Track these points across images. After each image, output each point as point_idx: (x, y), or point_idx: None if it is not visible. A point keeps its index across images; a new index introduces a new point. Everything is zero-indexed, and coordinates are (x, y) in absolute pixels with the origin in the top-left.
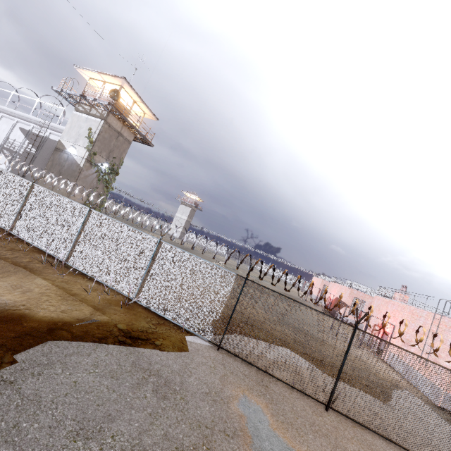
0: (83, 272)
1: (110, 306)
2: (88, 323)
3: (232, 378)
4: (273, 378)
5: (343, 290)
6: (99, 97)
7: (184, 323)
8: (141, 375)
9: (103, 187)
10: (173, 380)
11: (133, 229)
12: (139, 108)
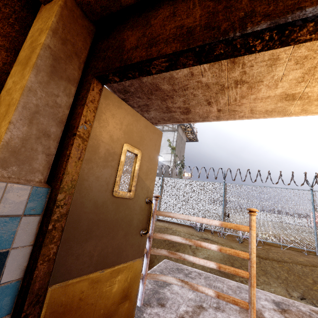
0: None
1: None
2: None
3: None
4: None
5: None
6: None
7: None
8: None
9: None
10: None
11: None
12: None
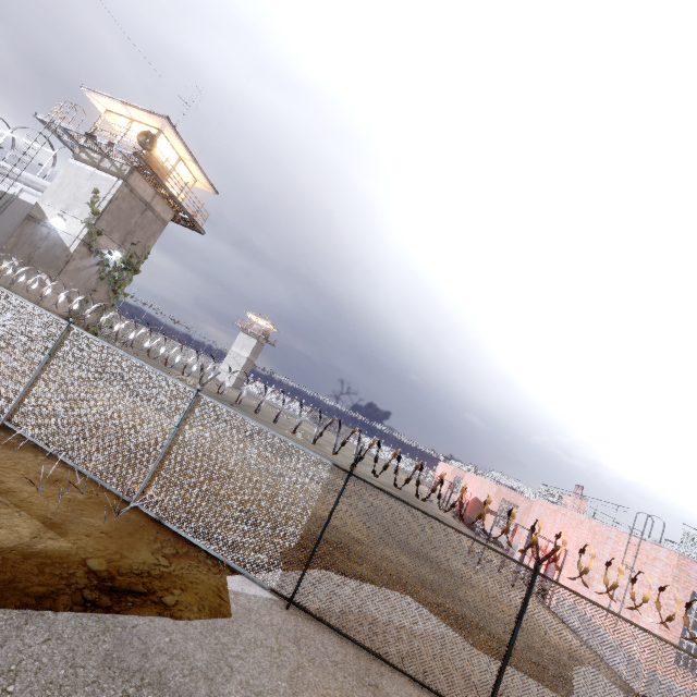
0: (38, 443)
1: (82, 516)
2: (22, 557)
3: (312, 673)
4: (386, 664)
5: (486, 487)
6: (119, 141)
7: (228, 553)
8: (121, 688)
9: (109, 292)
10: (190, 695)
11: (149, 368)
12: (187, 171)
